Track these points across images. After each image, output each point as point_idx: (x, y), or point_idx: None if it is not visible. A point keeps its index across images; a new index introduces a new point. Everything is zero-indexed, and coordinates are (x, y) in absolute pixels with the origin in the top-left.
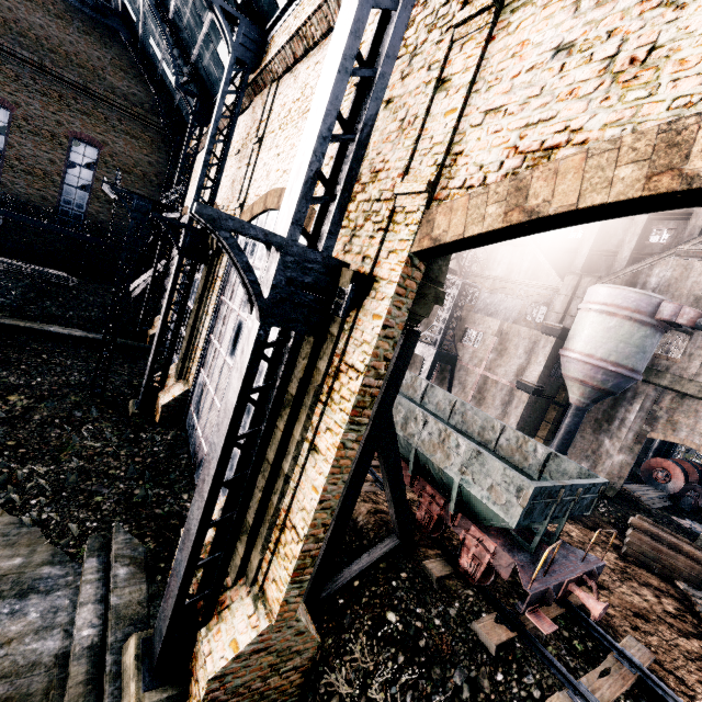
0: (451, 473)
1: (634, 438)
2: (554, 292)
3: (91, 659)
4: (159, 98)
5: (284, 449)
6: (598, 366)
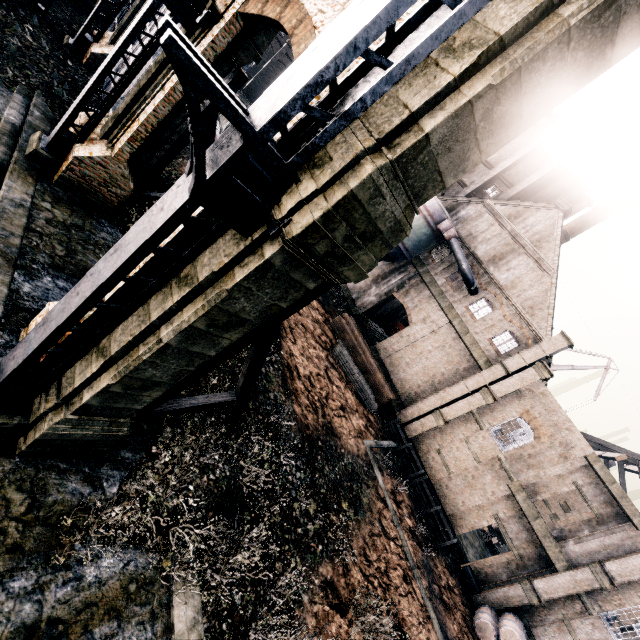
0: None
1: (386, 292)
2: None
3: (14, 128)
4: None
5: (150, 84)
6: None
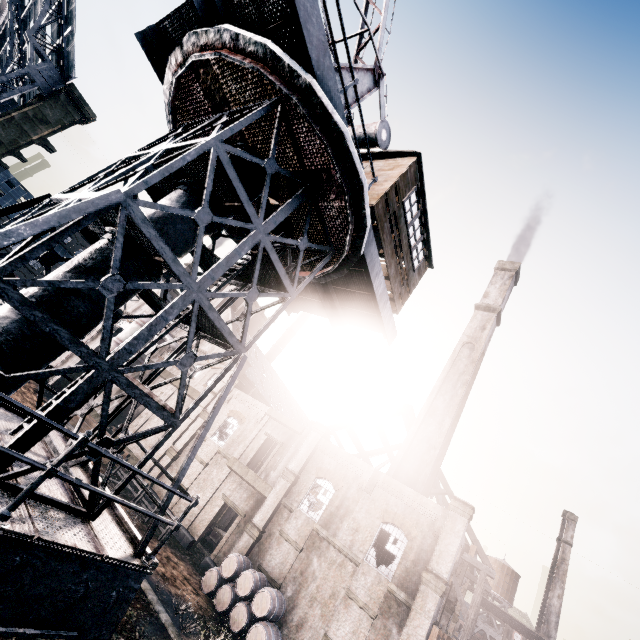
0: None
1: None
2: None
3: None
4: None
5: None
6: (118, 343)
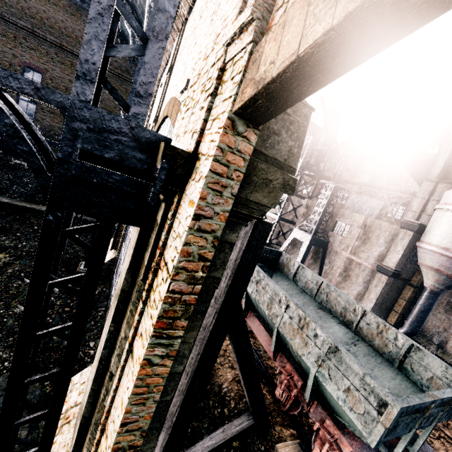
0: (308, 361)
1: None
2: (412, 195)
3: None
4: (131, 63)
5: (113, 342)
6: None
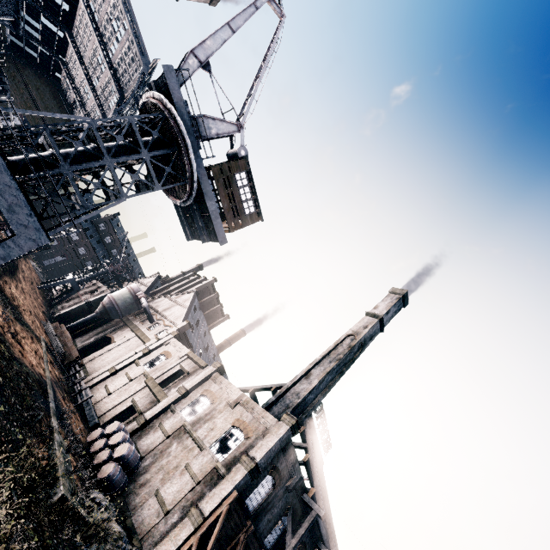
0: None
1: (103, 335)
2: None
3: None
4: None
5: None
6: (109, 298)
